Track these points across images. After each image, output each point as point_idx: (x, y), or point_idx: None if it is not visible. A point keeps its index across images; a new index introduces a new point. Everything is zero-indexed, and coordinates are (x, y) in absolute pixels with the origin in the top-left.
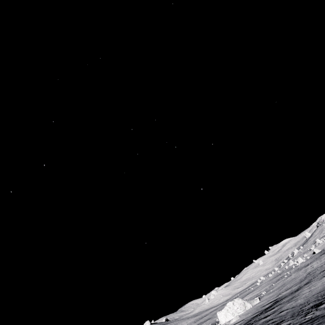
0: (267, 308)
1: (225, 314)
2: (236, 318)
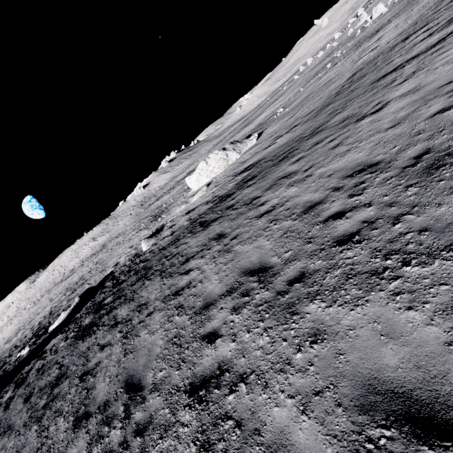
0: (222, 199)
1: (197, 179)
2: (200, 194)
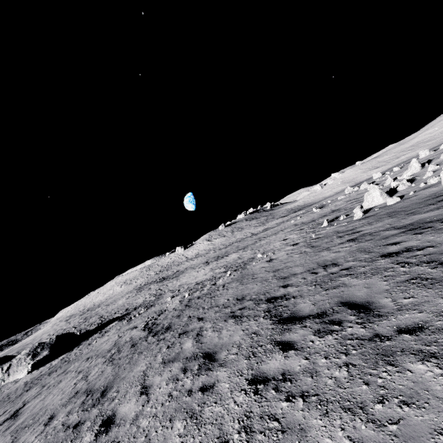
0: None
1: None
2: None
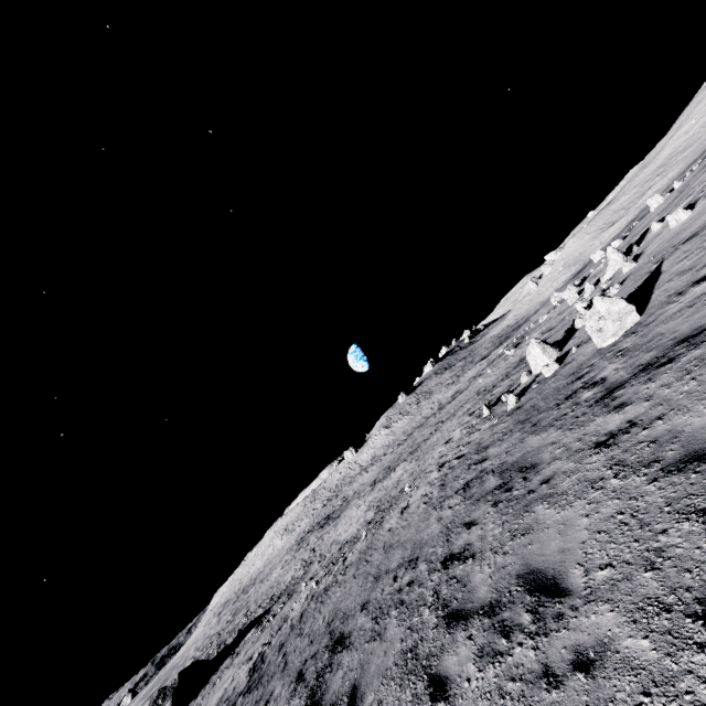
0: None
1: None
2: None
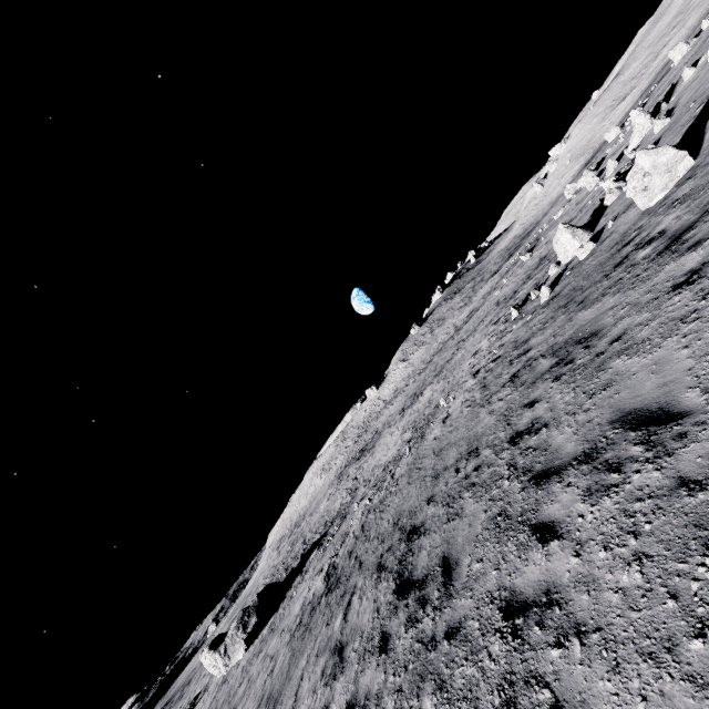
0: None
1: None
2: None
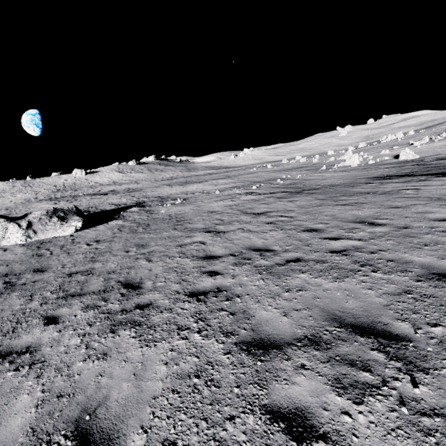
0: None
1: None
2: None
